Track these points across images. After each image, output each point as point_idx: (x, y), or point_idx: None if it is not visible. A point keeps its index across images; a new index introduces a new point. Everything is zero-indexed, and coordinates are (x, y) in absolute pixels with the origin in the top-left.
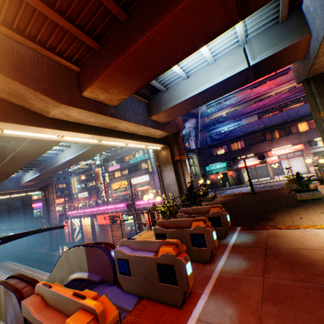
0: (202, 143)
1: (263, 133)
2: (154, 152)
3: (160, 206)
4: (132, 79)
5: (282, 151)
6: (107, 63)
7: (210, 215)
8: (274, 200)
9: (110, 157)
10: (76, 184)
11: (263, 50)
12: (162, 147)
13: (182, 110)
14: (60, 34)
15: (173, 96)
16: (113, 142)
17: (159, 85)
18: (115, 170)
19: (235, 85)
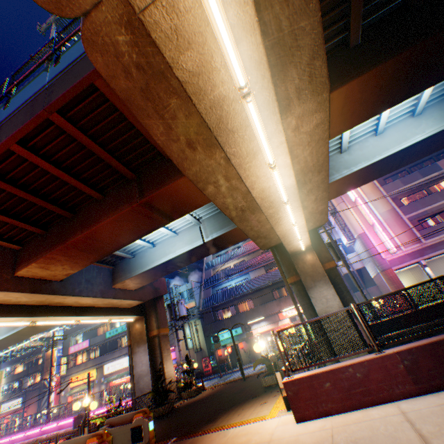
0: (205, 303)
1: (271, 289)
2: (127, 324)
3: (96, 417)
4: (78, 258)
5: (293, 311)
6: (49, 247)
7: (134, 425)
8: (250, 387)
9: (76, 327)
10: (3, 382)
11: (214, 230)
12: (136, 318)
13: (153, 276)
14: (3, 222)
15: (140, 263)
16: (56, 320)
17: (122, 253)
18: (80, 350)
19: (201, 254)
